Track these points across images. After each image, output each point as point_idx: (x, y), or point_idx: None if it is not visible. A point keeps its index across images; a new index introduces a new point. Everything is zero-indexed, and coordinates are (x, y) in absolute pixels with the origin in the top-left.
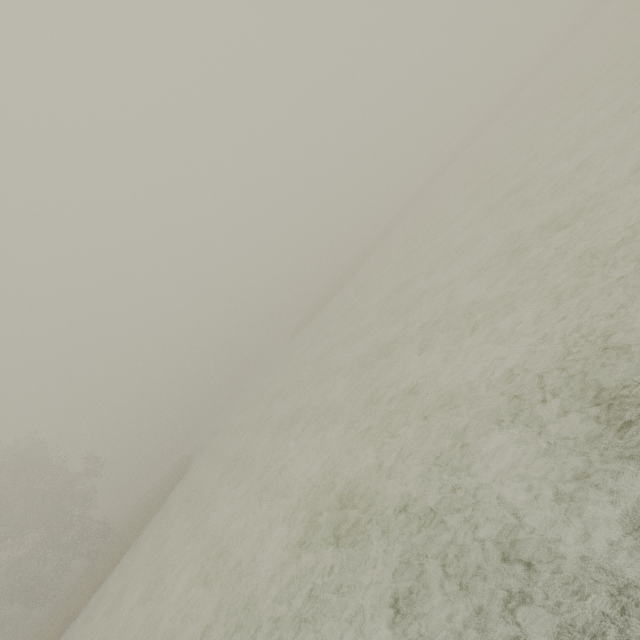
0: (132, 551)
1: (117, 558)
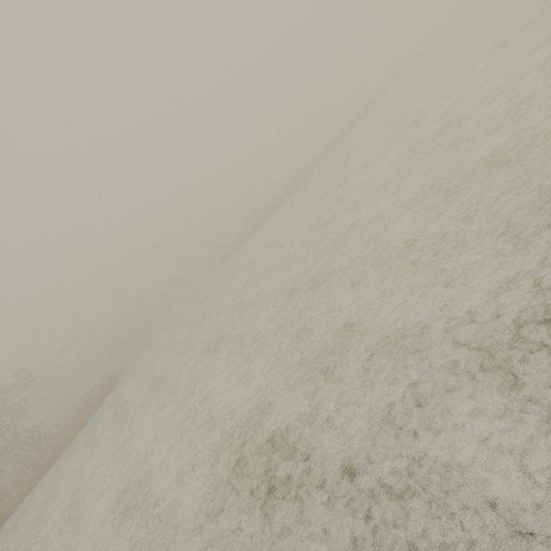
0: (61, 460)
1: (46, 466)
